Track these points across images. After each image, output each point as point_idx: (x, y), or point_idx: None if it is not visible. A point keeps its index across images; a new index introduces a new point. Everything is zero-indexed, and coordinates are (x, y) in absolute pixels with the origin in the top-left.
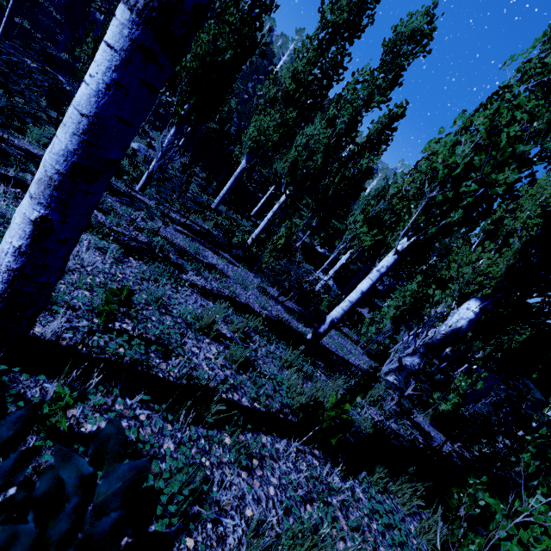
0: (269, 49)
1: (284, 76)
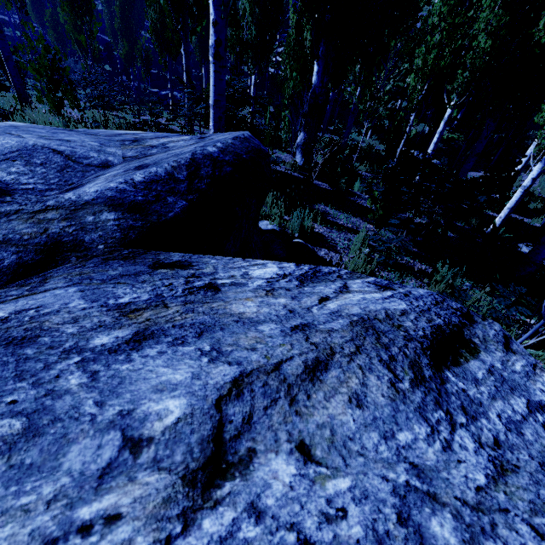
0: None
1: None
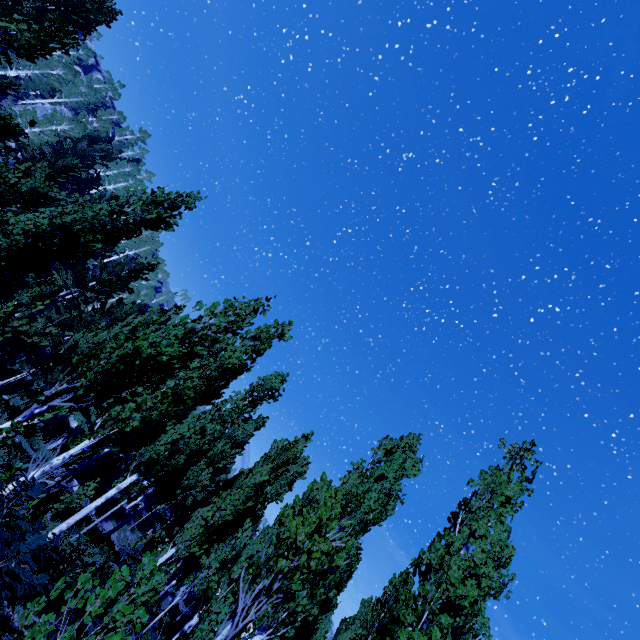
0: (111, 152)
1: None
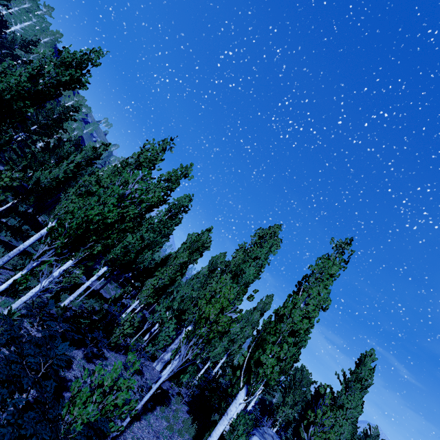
0: None
1: (107, 183)
